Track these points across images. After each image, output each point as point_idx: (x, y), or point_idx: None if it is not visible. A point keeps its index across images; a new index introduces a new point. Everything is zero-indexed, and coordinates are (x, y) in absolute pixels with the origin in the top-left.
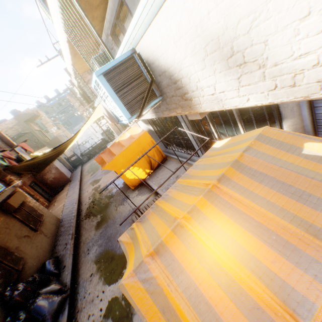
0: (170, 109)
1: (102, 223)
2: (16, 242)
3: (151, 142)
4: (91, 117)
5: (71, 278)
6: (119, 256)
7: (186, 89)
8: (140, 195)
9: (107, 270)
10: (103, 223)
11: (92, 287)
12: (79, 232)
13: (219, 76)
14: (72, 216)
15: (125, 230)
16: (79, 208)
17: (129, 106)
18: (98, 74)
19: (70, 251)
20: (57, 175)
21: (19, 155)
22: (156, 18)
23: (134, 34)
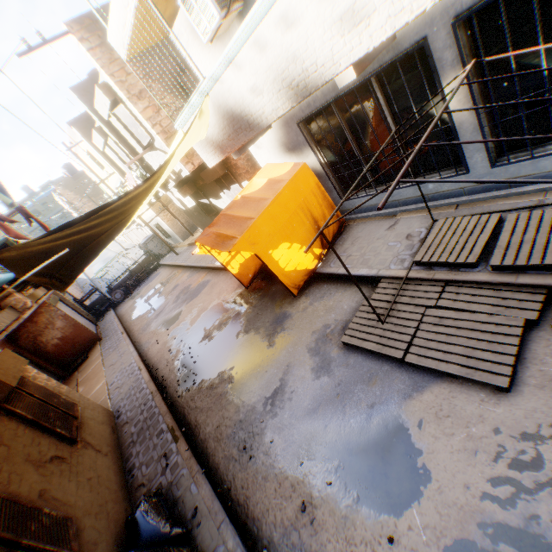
0: None
1: (246, 382)
2: (35, 479)
3: (316, 188)
4: (191, 130)
5: (239, 536)
6: (371, 432)
7: None
8: (322, 301)
9: (357, 478)
10: (252, 381)
11: (335, 539)
12: (186, 421)
13: None
14: (145, 394)
15: (336, 373)
16: (152, 376)
17: None
18: None
19: (190, 468)
20: (68, 331)
21: (10, 239)
22: None
23: None
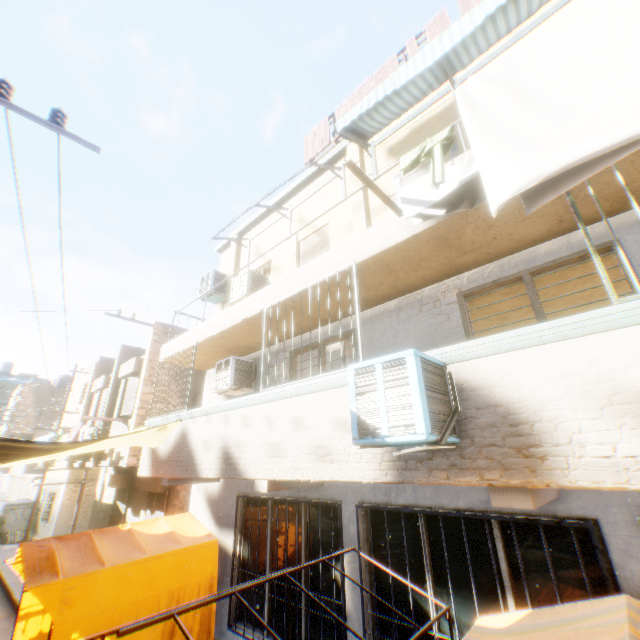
0: (465, 468)
1: None
2: None
3: (208, 580)
4: (142, 434)
5: None
6: None
7: (539, 439)
8: None
9: None
10: None
11: None
12: None
13: (628, 433)
14: None
15: None
16: None
17: (431, 417)
18: (417, 353)
19: None
20: None
21: None
22: (523, 349)
23: (466, 351)
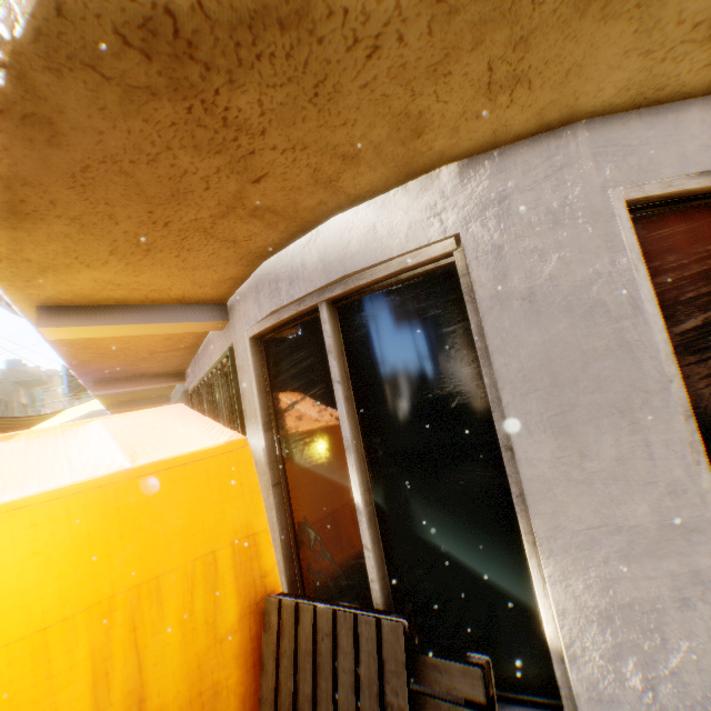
0: None
1: None
2: None
3: None
4: (91, 403)
5: None
6: None
7: None
8: None
9: None
10: None
11: None
12: None
13: None
14: None
15: None
16: None
17: (72, 388)
18: (65, 365)
19: None
20: None
21: None
22: None
23: None
